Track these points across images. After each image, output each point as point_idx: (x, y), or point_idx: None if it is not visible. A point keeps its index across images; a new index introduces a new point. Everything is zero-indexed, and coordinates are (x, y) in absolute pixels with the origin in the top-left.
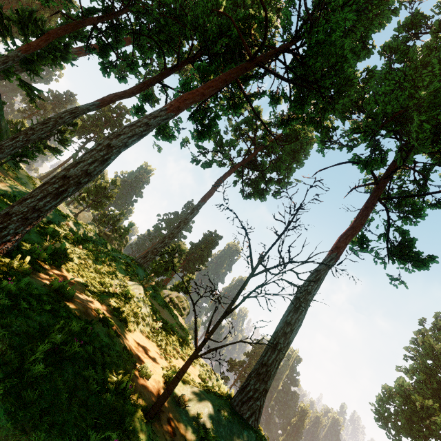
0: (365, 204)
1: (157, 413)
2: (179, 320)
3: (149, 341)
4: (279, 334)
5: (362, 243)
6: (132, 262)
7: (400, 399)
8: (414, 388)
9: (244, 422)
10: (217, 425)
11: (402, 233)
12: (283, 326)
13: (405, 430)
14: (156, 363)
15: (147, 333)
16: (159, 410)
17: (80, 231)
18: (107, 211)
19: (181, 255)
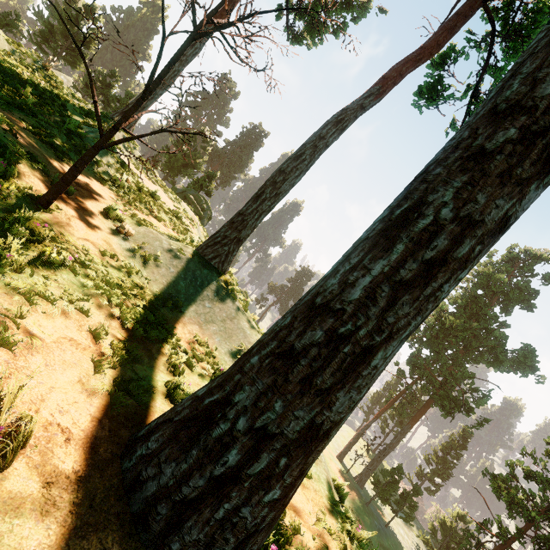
0: (458, 10)
1: (52, 202)
2: (190, 214)
3: (105, 187)
4: (267, 184)
5: (432, 92)
6: (102, 114)
7: (434, 320)
8: (452, 312)
9: (208, 265)
10: (167, 256)
11: (497, 71)
12: (275, 175)
13: (428, 344)
14: (101, 200)
15: (102, 178)
16: (54, 200)
17: (4, 48)
18: (93, 72)
19: (206, 150)
